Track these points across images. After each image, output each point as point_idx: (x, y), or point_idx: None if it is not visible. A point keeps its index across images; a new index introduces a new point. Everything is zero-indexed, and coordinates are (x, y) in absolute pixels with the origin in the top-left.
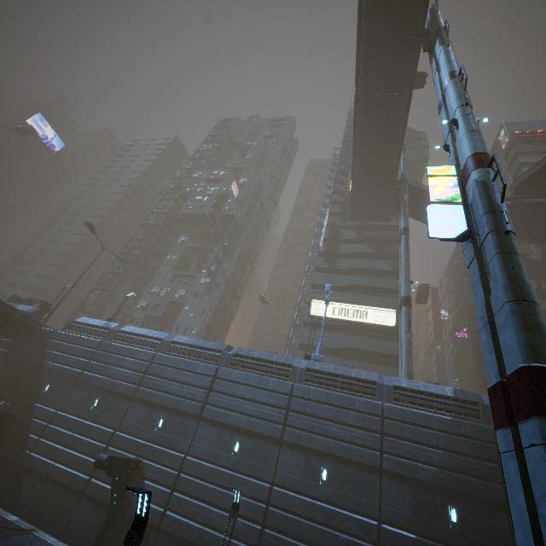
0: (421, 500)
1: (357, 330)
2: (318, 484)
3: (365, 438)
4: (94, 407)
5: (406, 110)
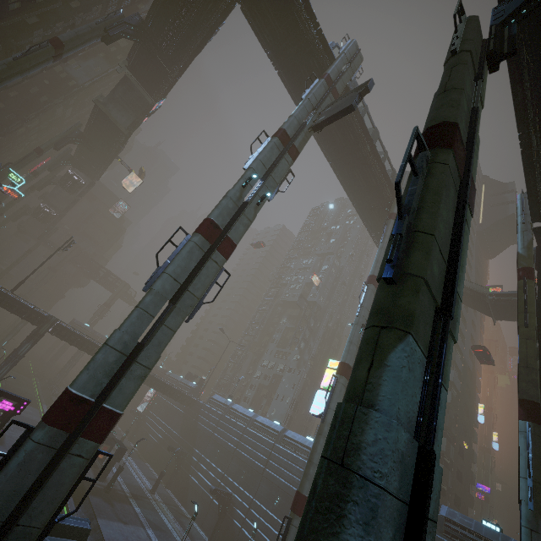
0: None
1: None
2: None
3: None
4: (217, 456)
5: None
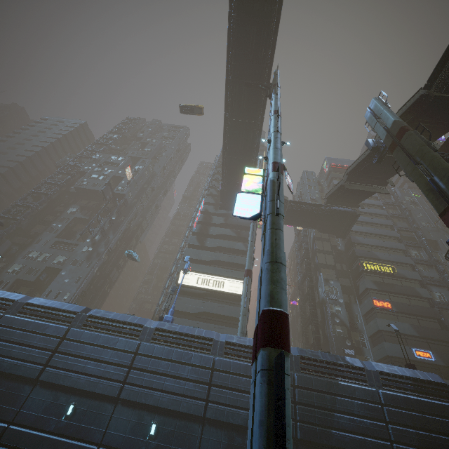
0: (234, 442)
1: (215, 297)
2: (146, 439)
3: (195, 389)
4: None
5: (259, 134)
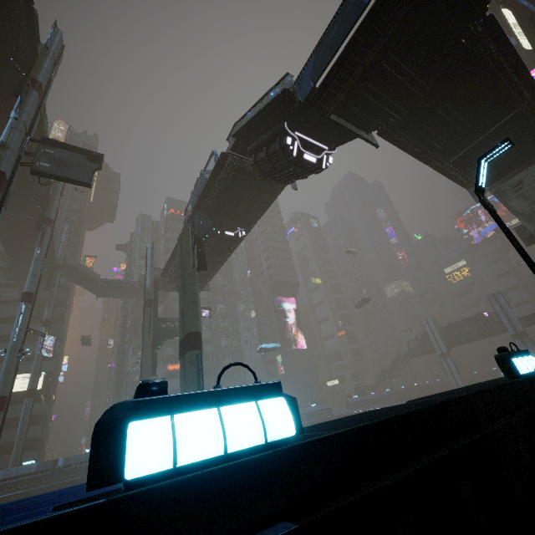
0: None
1: None
2: None
3: None
4: None
5: None
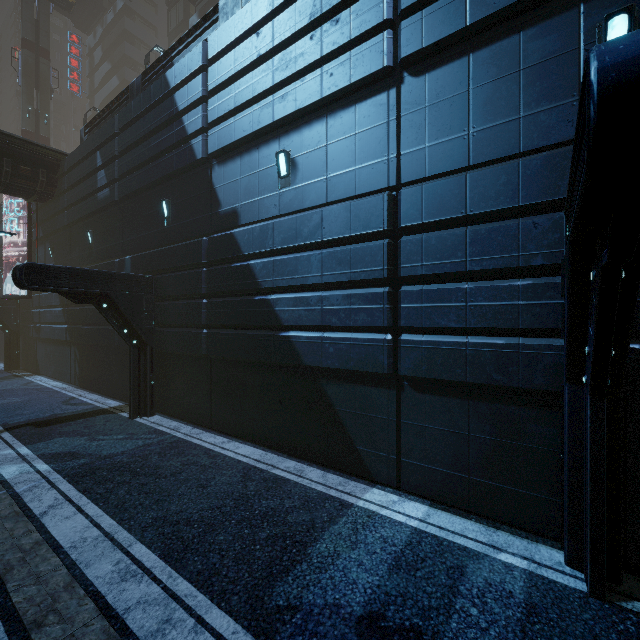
0: None
1: None
2: None
3: None
4: None
5: None
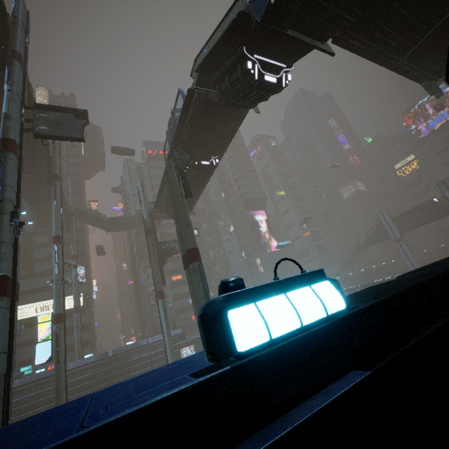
0: None
1: None
2: None
3: (50, 407)
4: None
5: None
